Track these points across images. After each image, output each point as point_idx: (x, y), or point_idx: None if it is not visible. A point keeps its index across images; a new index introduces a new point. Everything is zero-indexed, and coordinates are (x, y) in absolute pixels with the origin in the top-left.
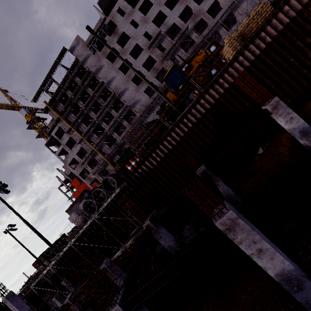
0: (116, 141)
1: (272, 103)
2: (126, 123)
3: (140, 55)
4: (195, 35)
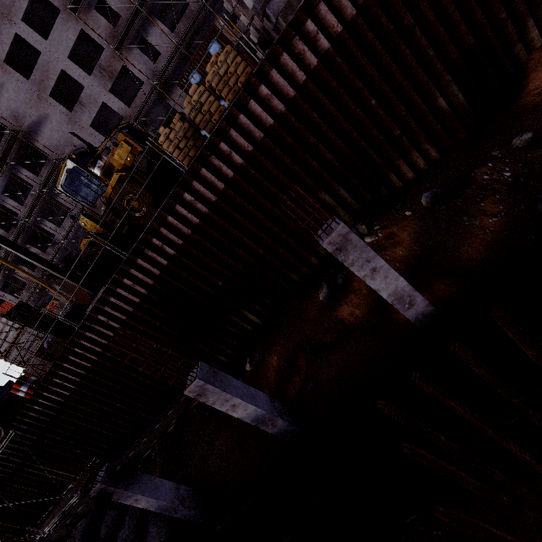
0: (56, 237)
1: (193, 389)
2: (67, 199)
3: (54, 26)
4: None
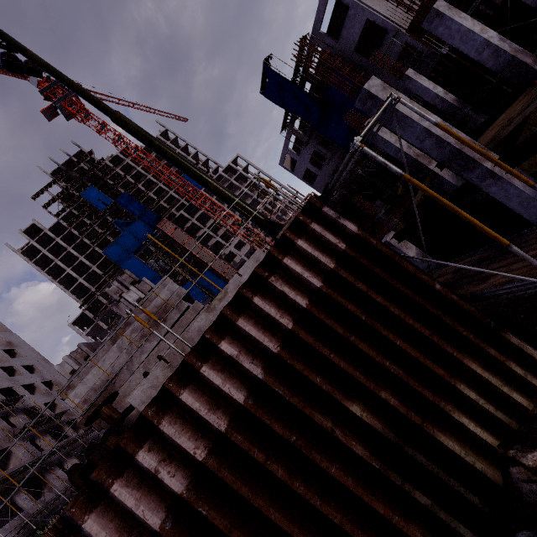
0: None
1: None
2: None
3: None
4: (70, 428)
